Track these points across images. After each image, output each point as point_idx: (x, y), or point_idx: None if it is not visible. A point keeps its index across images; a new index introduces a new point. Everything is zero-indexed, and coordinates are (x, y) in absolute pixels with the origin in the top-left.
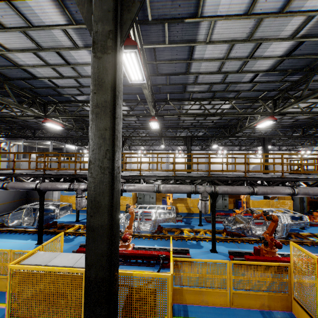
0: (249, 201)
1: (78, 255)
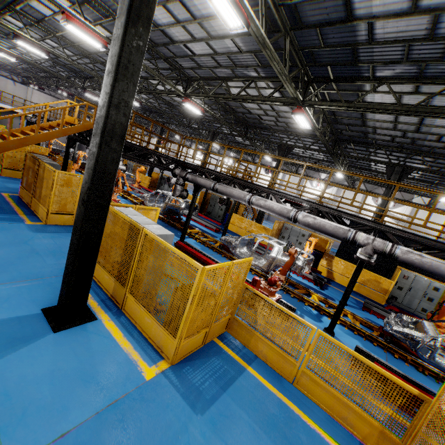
0: None
1: None
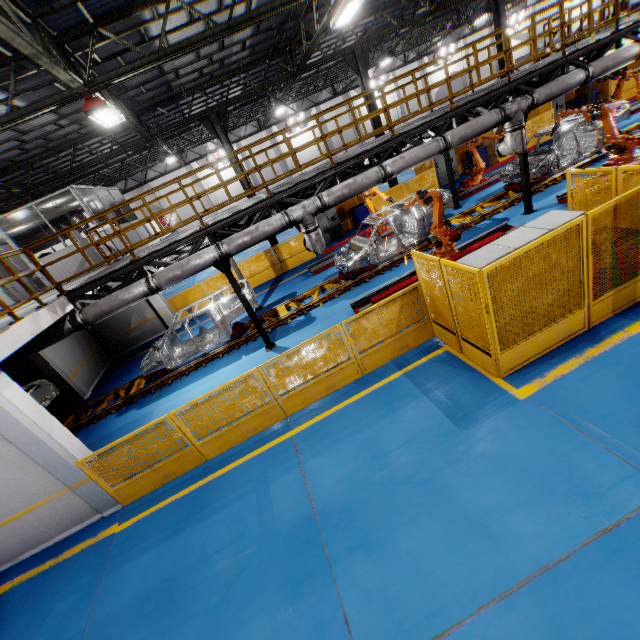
0: (492, 143)
1: (520, 230)
